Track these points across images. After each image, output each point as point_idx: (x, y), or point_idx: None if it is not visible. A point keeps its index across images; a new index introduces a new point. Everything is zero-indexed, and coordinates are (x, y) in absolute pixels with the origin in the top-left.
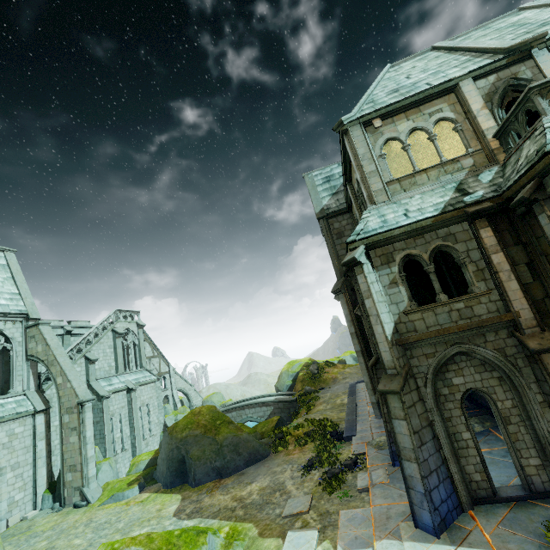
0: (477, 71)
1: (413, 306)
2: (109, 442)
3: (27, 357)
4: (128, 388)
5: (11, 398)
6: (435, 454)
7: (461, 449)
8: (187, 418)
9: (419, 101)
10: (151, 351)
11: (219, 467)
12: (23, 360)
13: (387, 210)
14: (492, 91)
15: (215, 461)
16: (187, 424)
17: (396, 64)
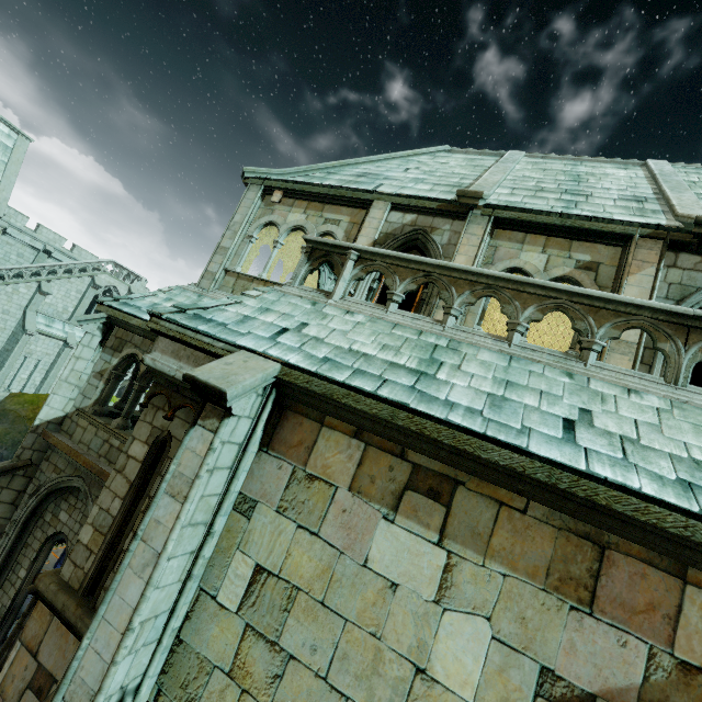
0: (402, 198)
1: (91, 410)
2: (5, 375)
3: None
4: (66, 341)
5: None
6: None
7: (9, 581)
8: (38, 396)
9: (329, 198)
10: None
11: (3, 456)
12: None
13: (184, 297)
14: (395, 234)
15: (5, 448)
16: (28, 402)
17: (455, 150)
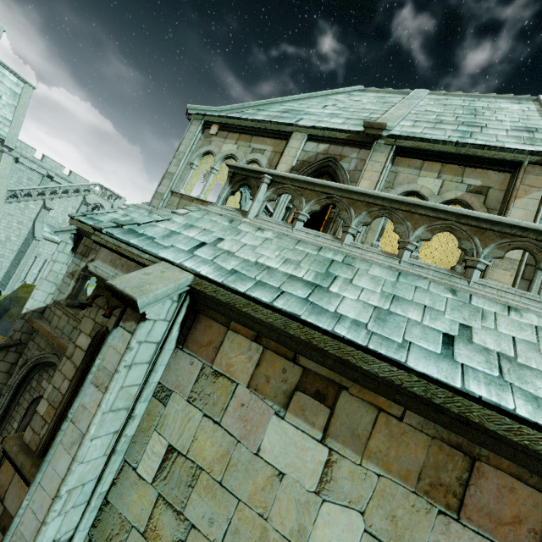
0: (316, 130)
1: (65, 303)
2: (21, 270)
3: None
4: None
5: None
6: None
7: (6, 430)
8: None
9: (256, 130)
10: None
11: None
12: None
13: (137, 213)
14: (310, 161)
15: None
16: None
17: (368, 89)
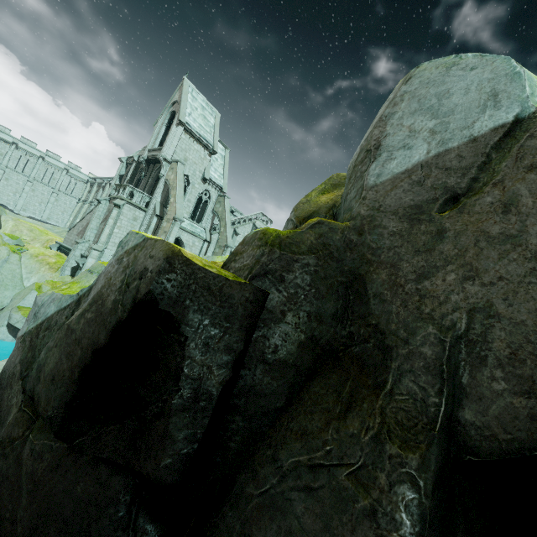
0: None
1: None
2: None
3: (213, 211)
4: None
5: (200, 227)
6: None
7: None
8: None
9: None
10: None
11: None
12: (211, 212)
13: None
14: None
15: None
16: None
17: None
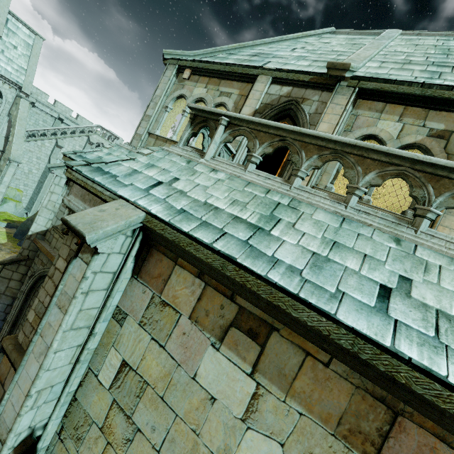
0: (281, 73)
1: (61, 228)
2: (41, 197)
3: (9, 113)
4: None
5: None
6: (1, 312)
7: (22, 325)
8: None
9: (225, 74)
10: None
11: None
12: (6, 114)
13: (119, 152)
14: (272, 104)
15: None
16: None
17: (339, 31)
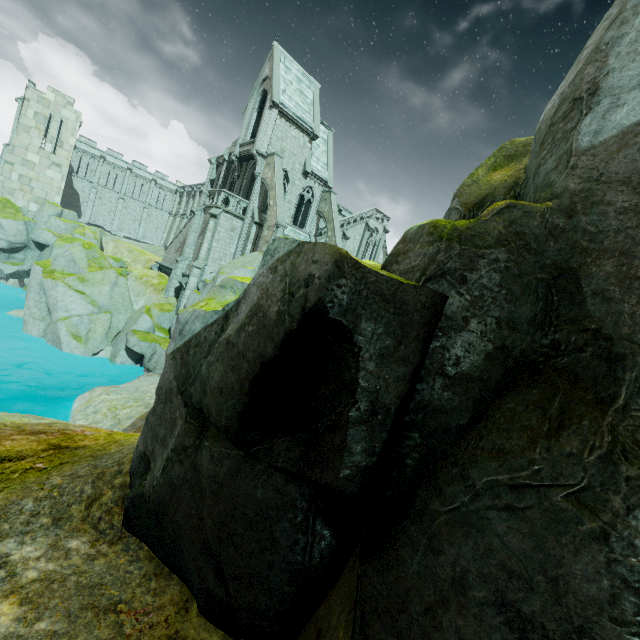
0: None
1: None
2: None
3: (317, 212)
4: None
5: (303, 233)
6: None
7: None
8: None
9: None
10: (382, 260)
11: None
12: (315, 213)
13: None
14: None
15: None
16: None
17: None
